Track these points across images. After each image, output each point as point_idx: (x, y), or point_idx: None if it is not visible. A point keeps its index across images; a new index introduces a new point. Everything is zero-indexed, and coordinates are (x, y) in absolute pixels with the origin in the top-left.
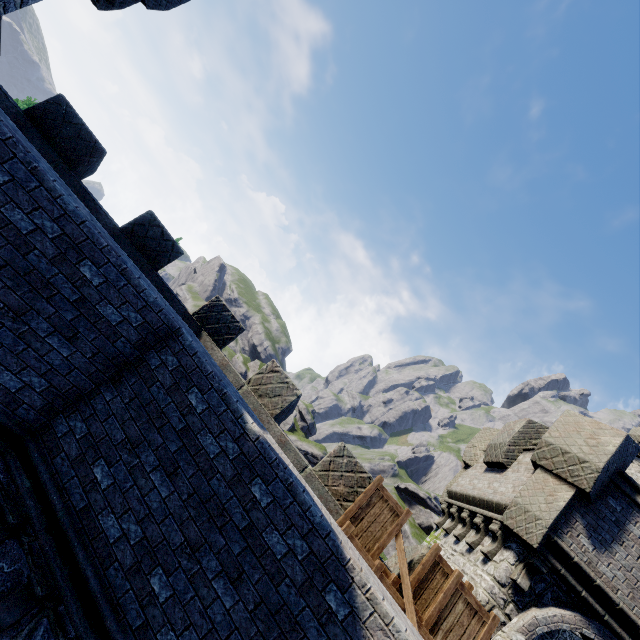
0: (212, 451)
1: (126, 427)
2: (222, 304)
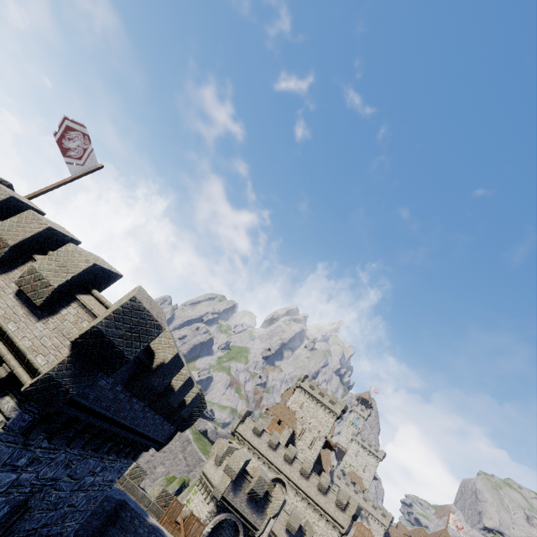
0: (139, 530)
1: (116, 533)
2: None
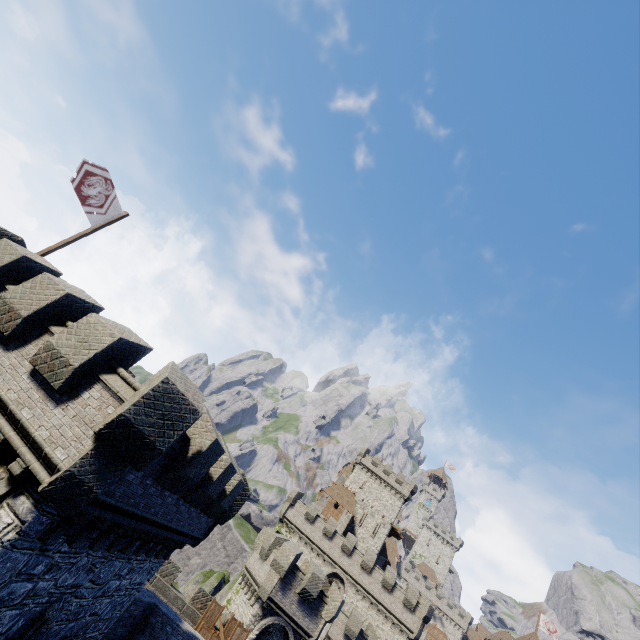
0: (172, 638)
1: None
2: None
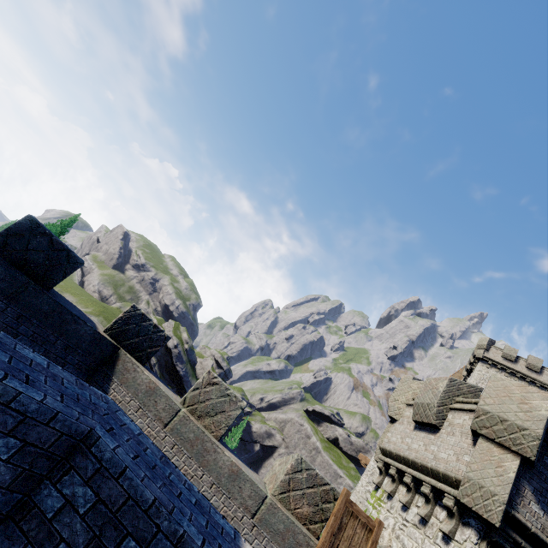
0: None
1: None
2: (140, 313)
